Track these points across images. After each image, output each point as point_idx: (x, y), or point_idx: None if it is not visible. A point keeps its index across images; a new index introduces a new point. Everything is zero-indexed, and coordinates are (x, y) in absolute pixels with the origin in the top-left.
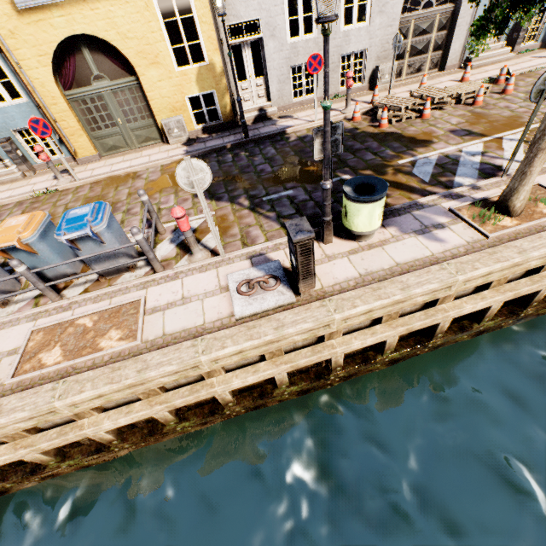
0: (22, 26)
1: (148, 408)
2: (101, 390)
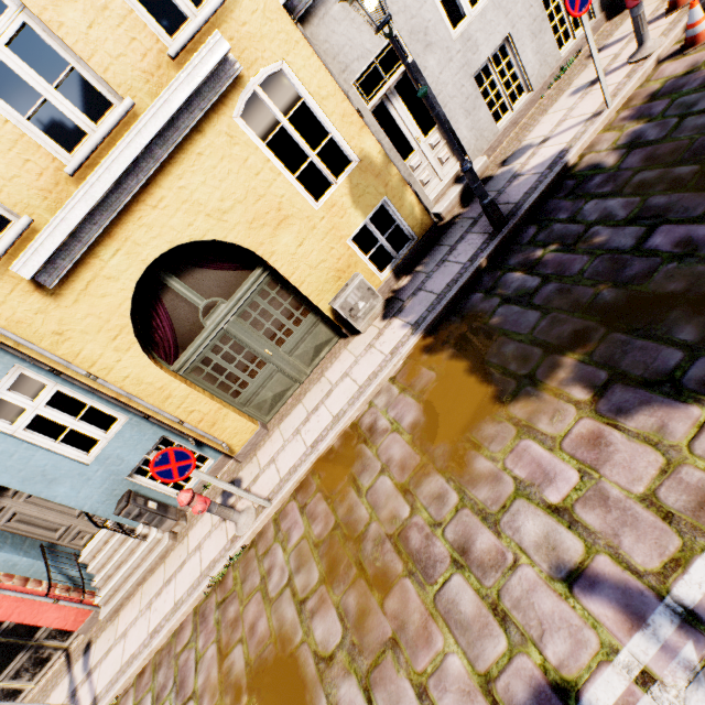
0: (68, 311)
1: None
2: None
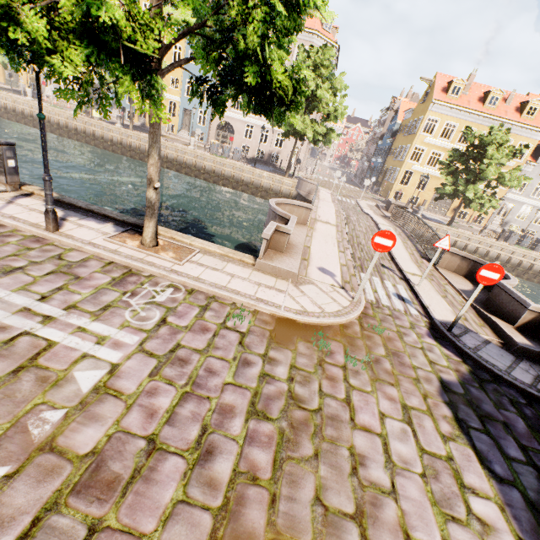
0: None
1: None
2: None
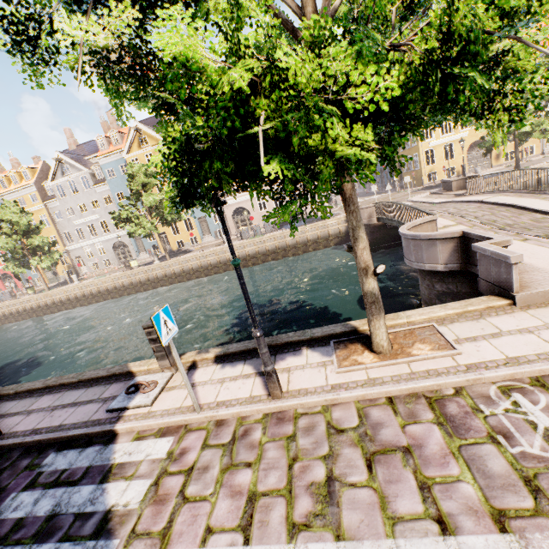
0: None
1: None
2: None
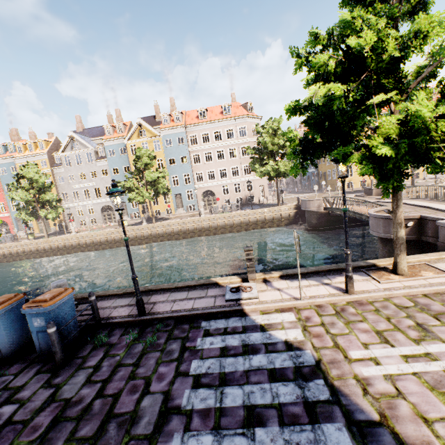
0: None
1: None
2: None
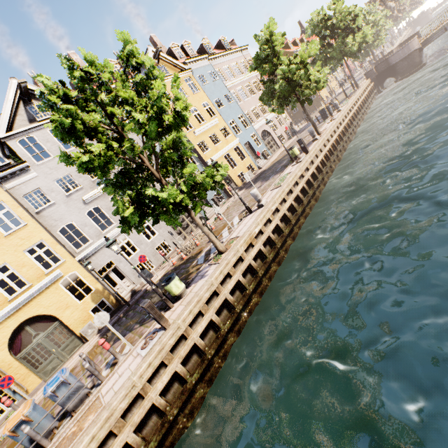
0: None
1: (121, 434)
2: (93, 431)
